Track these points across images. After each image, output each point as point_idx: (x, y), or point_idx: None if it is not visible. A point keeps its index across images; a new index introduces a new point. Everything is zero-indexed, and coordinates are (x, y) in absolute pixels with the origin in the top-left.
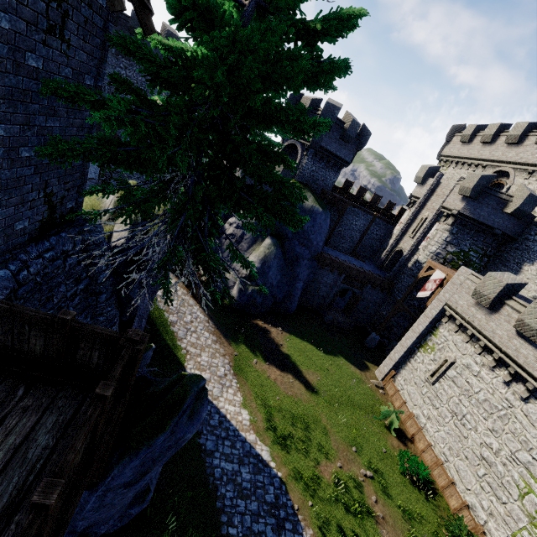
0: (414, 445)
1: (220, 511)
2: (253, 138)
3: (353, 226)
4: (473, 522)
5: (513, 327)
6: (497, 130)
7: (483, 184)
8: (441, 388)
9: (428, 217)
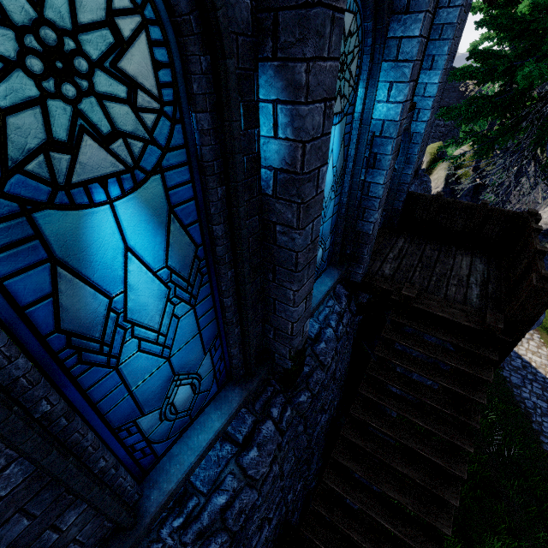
0: None
1: (537, 432)
2: None
3: None
4: None
5: None
6: None
7: None
8: None
9: None
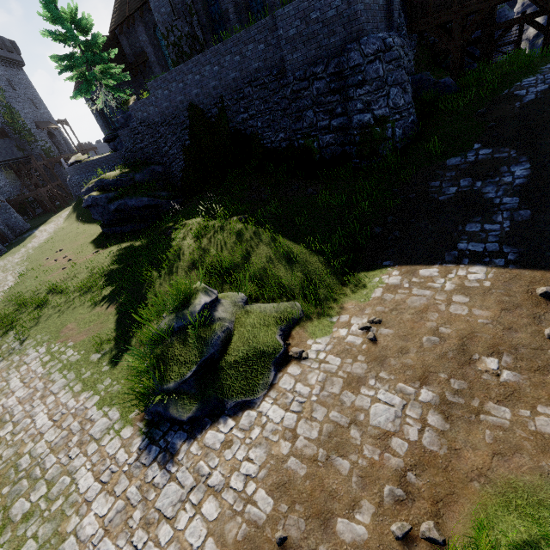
0: None
1: None
2: None
3: None
4: None
5: None
6: None
7: None
8: None
9: None
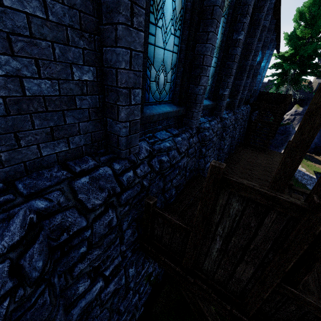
0: None
1: (296, 178)
2: None
3: None
4: None
5: None
6: None
7: None
8: None
9: None
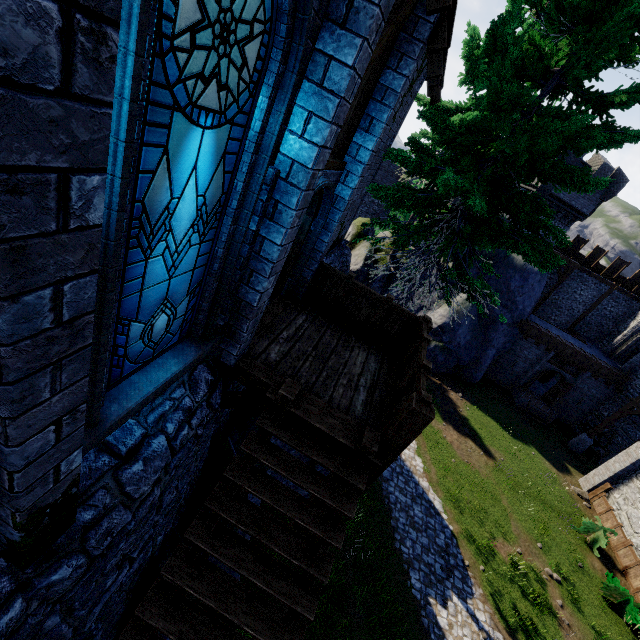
0: (625, 580)
1: (393, 529)
2: None
3: (576, 295)
4: None
5: None
6: None
7: None
8: None
9: None
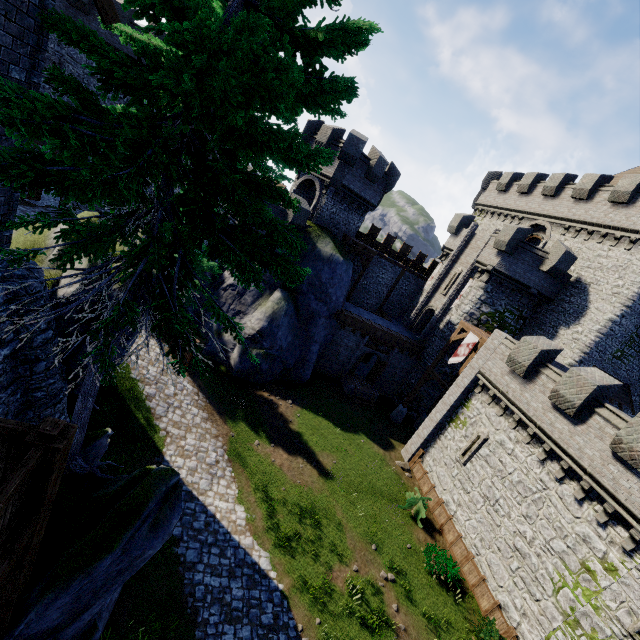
0: (442, 538)
1: None
2: (255, 168)
3: (380, 279)
4: (506, 625)
5: (548, 399)
6: (533, 180)
7: (519, 238)
8: (473, 468)
9: (462, 272)
